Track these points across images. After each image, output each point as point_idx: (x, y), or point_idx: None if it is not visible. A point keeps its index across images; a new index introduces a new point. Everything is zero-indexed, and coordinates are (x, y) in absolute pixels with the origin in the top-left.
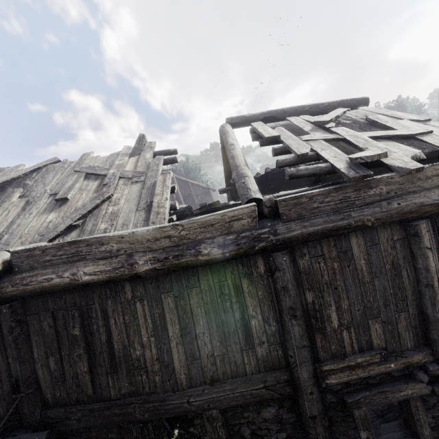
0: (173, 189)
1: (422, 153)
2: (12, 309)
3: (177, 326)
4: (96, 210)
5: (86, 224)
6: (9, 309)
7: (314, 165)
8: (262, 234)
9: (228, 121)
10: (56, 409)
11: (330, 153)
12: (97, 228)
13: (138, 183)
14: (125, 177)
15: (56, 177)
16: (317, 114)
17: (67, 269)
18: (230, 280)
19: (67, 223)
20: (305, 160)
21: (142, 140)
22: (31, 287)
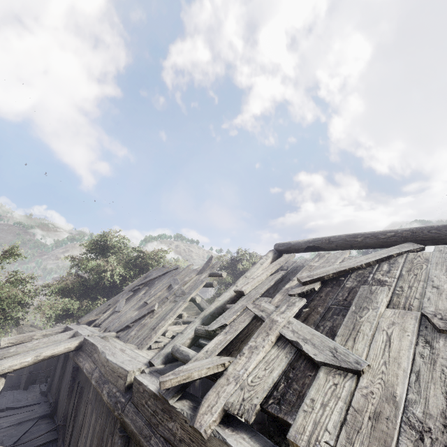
0: (181, 316)
1: (255, 408)
2: (74, 369)
3: (89, 442)
4: (143, 318)
5: (132, 327)
6: (73, 369)
7: (188, 352)
8: (120, 402)
9: (275, 248)
10: (62, 446)
11: (216, 342)
12: (130, 333)
13: (175, 302)
14: (176, 294)
15: (163, 282)
16: (377, 246)
17: (85, 360)
18: (108, 430)
19: (128, 323)
20: (213, 337)
21: (209, 261)
22: (78, 361)
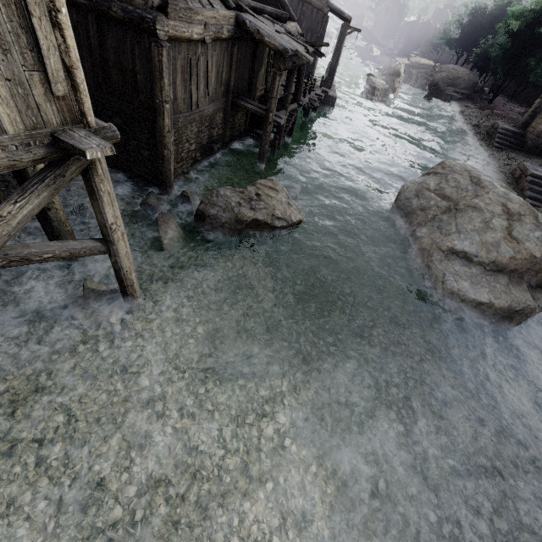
0: None
1: None
2: None
3: None
4: None
5: None
6: None
7: None
8: None
9: None
10: None
11: None
12: None
13: None
14: None
15: None
16: None
17: None
18: None
19: None
20: None
21: None
22: None
